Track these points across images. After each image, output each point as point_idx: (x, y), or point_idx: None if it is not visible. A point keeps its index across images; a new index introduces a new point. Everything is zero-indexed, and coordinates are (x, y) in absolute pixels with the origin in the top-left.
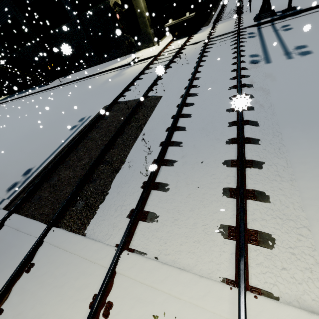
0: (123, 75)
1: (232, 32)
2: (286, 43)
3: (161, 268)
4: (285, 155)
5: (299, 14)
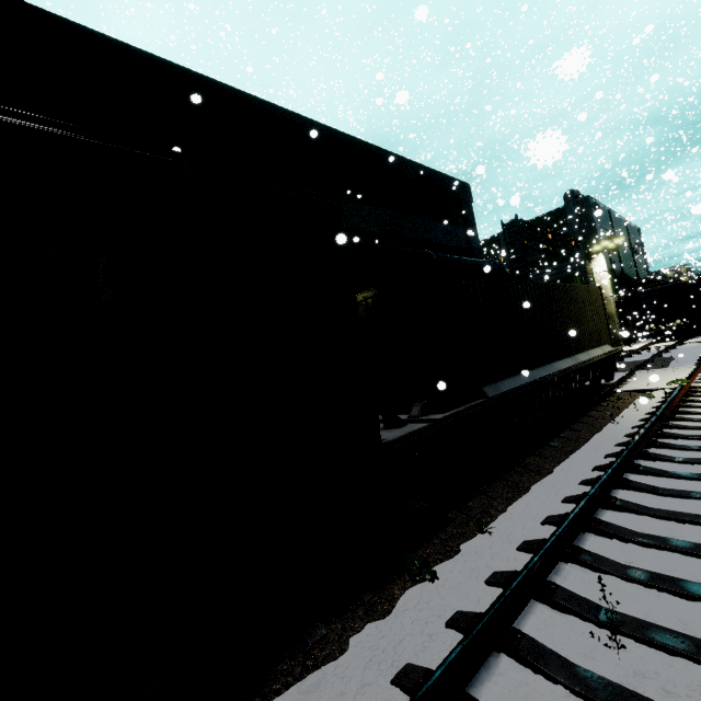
0: None
1: None
2: None
3: None
4: None
5: None
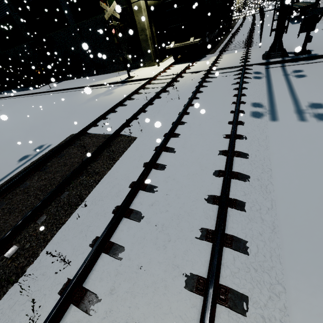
0: (111, 94)
1: (237, 67)
2: (298, 95)
3: None
4: None
5: (314, 60)
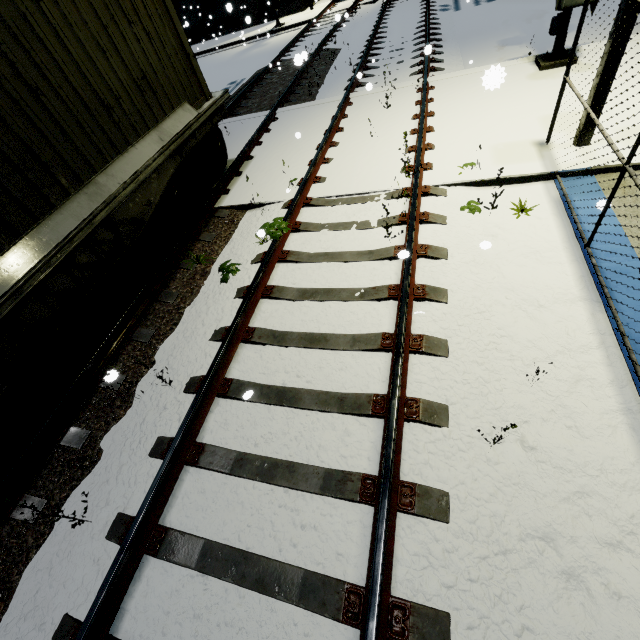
0: (266, 45)
1: None
2: None
3: (380, 87)
4: (458, 49)
5: None
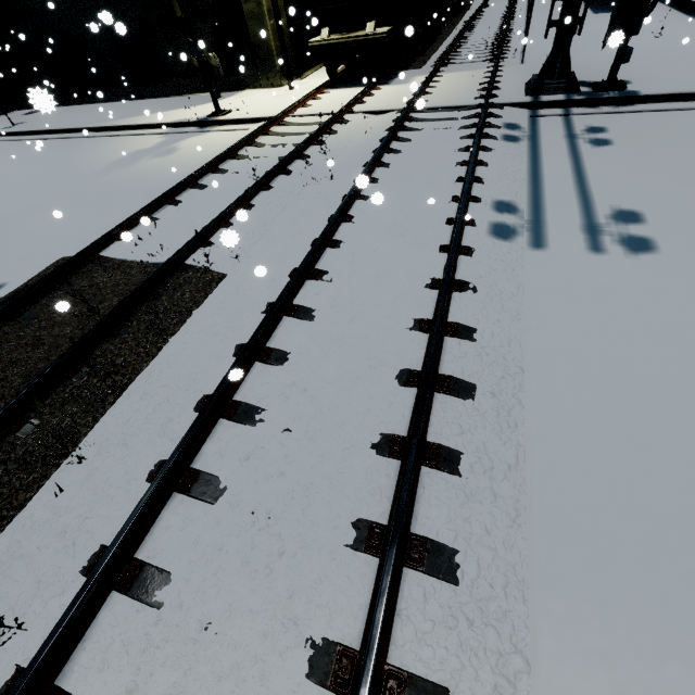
0: (172, 153)
1: (469, 107)
2: (591, 189)
3: None
4: None
5: (632, 106)
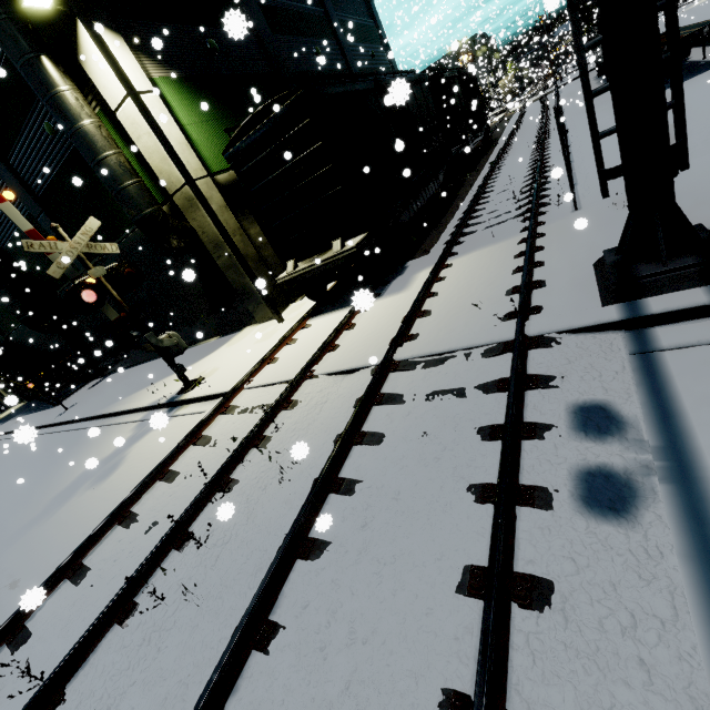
0: (108, 476)
1: (488, 351)
2: None
3: None
4: None
5: None
